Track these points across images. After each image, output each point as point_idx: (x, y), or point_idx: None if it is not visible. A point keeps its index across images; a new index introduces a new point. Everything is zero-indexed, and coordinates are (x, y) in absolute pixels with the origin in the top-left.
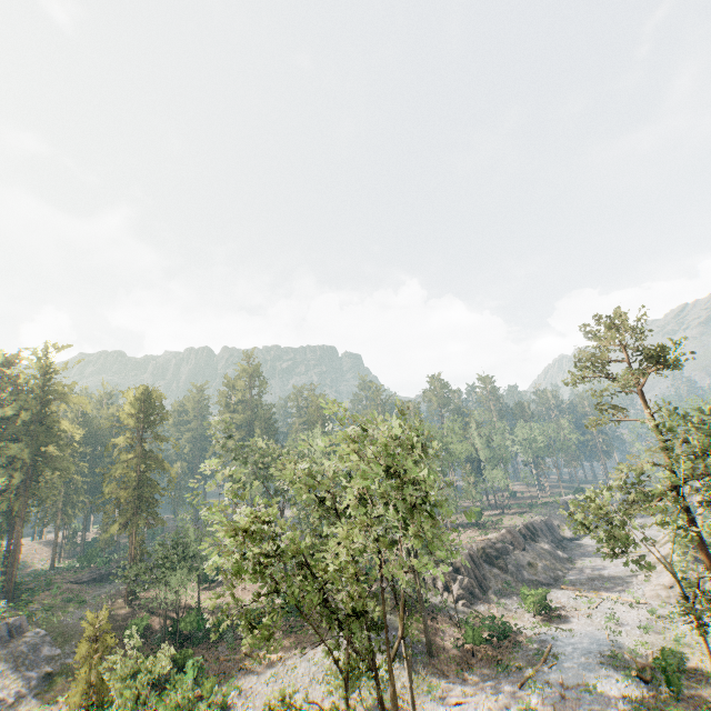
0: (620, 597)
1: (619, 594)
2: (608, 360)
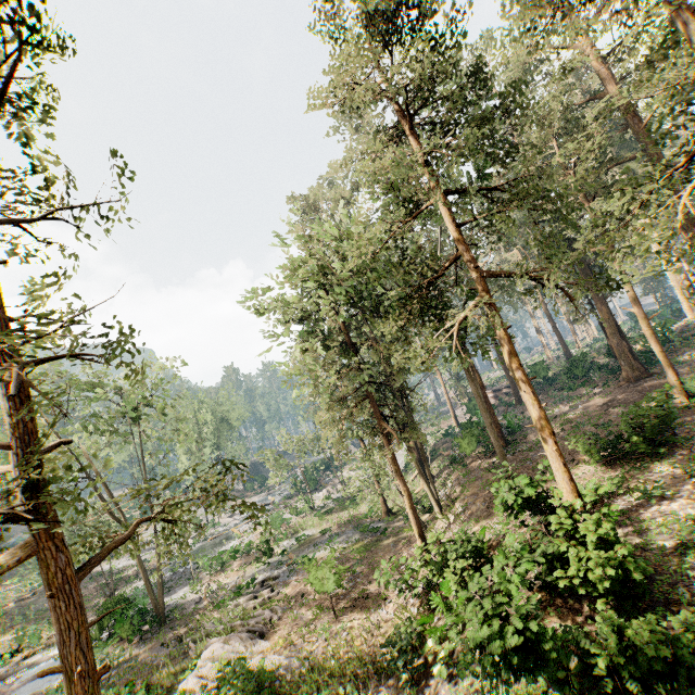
0: None
1: None
2: None
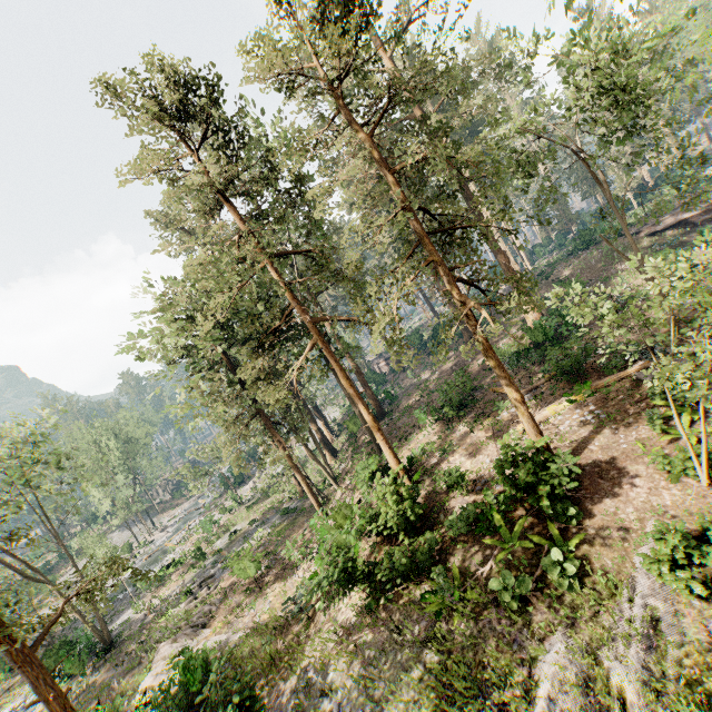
0: None
1: None
2: None
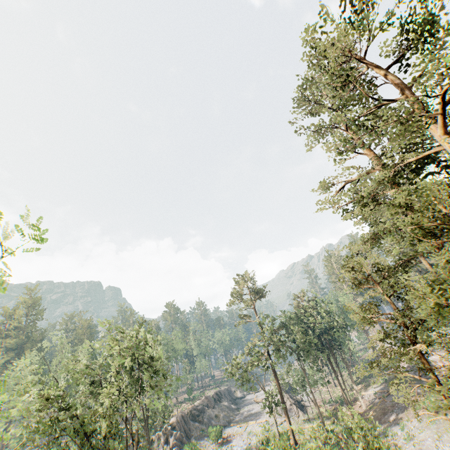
0: (256, 421)
1: (256, 420)
2: (243, 294)
